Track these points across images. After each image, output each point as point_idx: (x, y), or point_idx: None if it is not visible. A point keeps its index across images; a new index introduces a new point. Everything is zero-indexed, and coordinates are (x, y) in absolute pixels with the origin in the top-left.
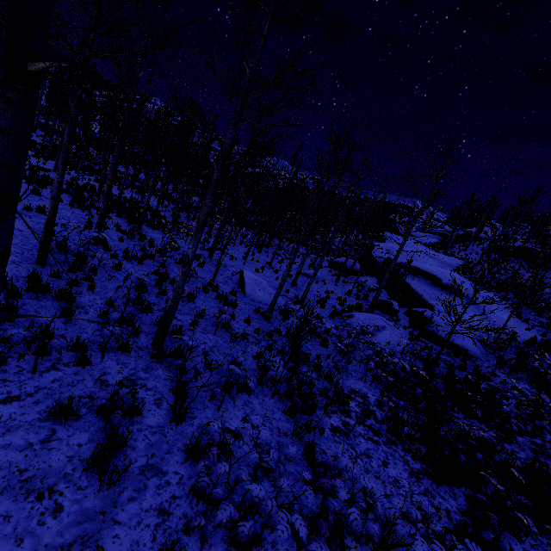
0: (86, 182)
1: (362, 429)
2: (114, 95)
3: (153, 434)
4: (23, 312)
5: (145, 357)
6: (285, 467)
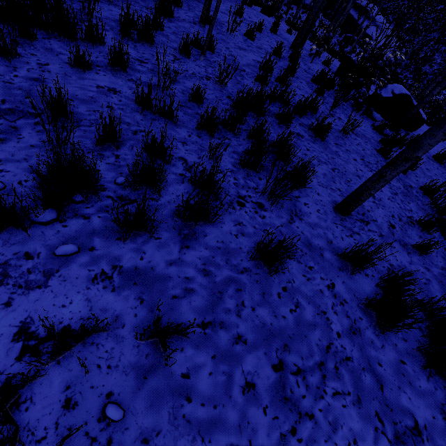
0: None
1: None
2: None
3: None
4: None
5: None
6: None
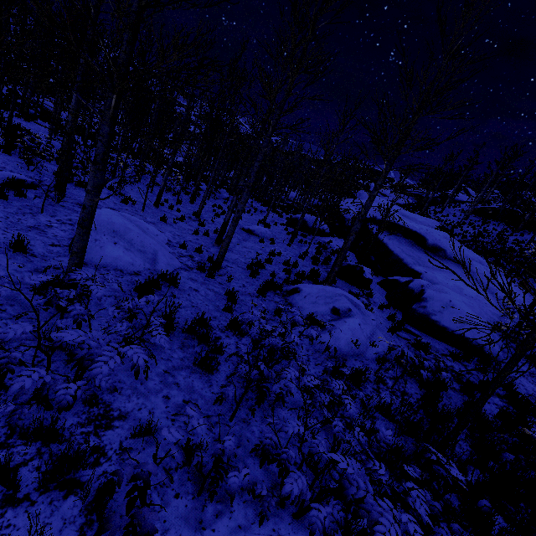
0: None
1: None
2: None
3: None
4: None
5: None
6: None
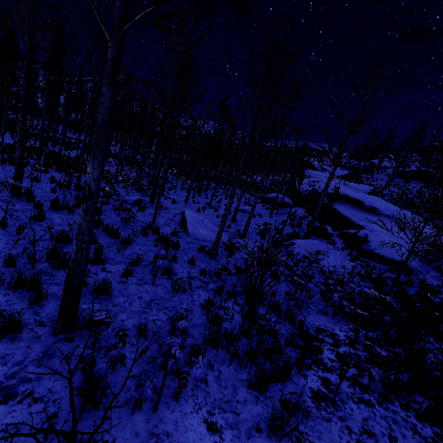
0: (29, 145)
1: (346, 385)
2: None
3: None
4: None
5: (46, 337)
6: None
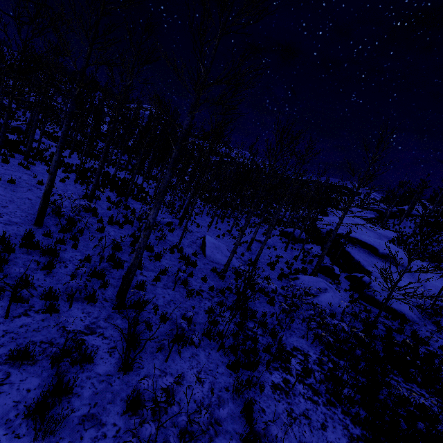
0: (91, 166)
1: (302, 387)
2: (103, 95)
3: (100, 382)
4: (12, 264)
5: (108, 308)
6: (223, 424)
